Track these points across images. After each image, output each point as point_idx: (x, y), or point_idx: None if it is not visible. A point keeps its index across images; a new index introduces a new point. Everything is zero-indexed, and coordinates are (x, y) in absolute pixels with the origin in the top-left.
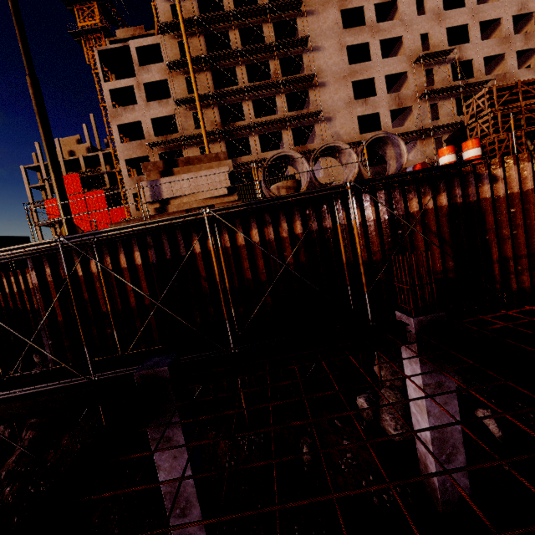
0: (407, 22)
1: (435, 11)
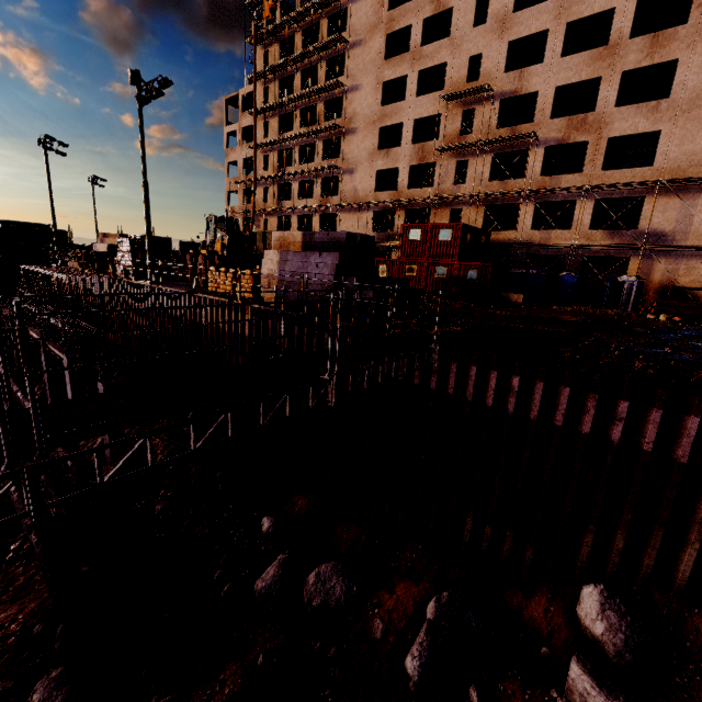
0: (457, 41)
1: (501, 15)
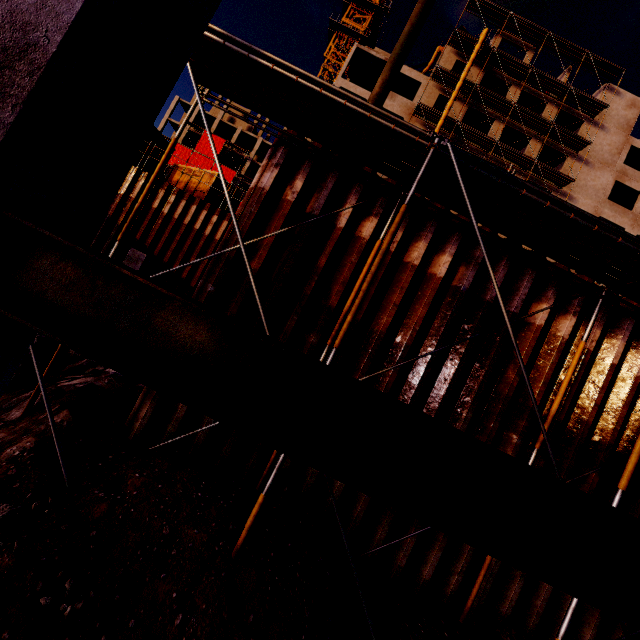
0: None
1: None
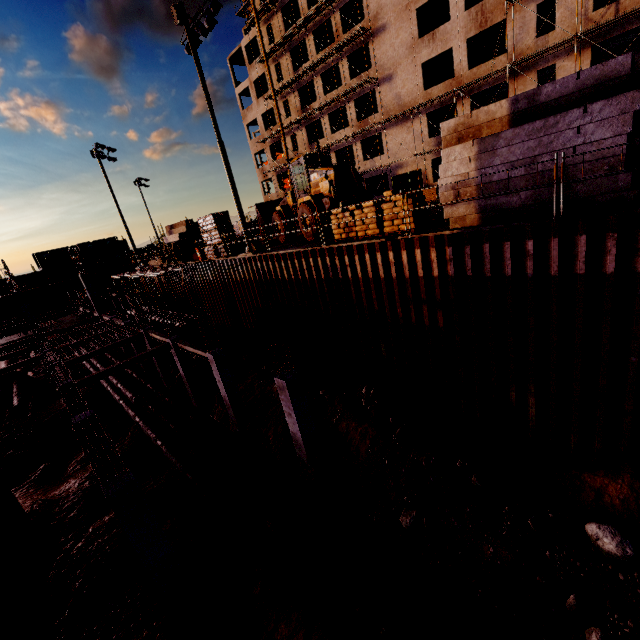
0: None
1: None
